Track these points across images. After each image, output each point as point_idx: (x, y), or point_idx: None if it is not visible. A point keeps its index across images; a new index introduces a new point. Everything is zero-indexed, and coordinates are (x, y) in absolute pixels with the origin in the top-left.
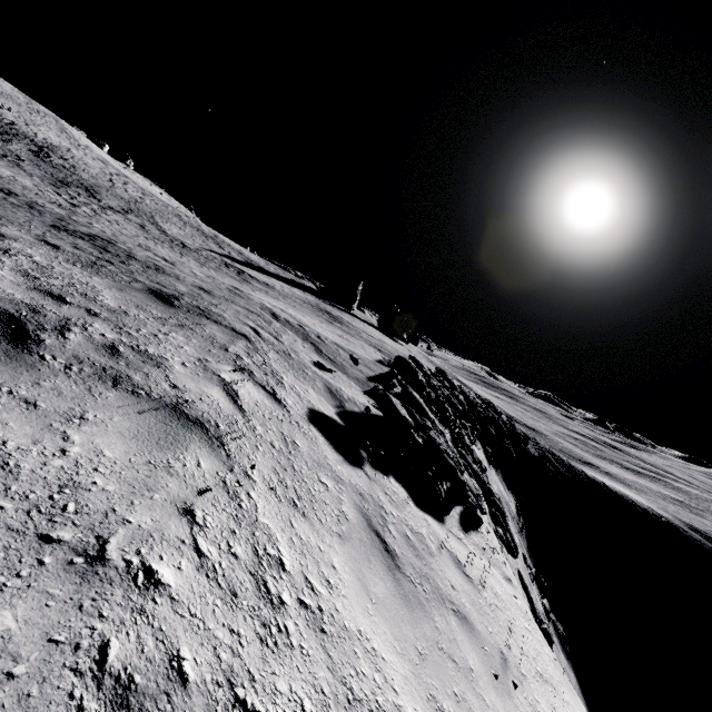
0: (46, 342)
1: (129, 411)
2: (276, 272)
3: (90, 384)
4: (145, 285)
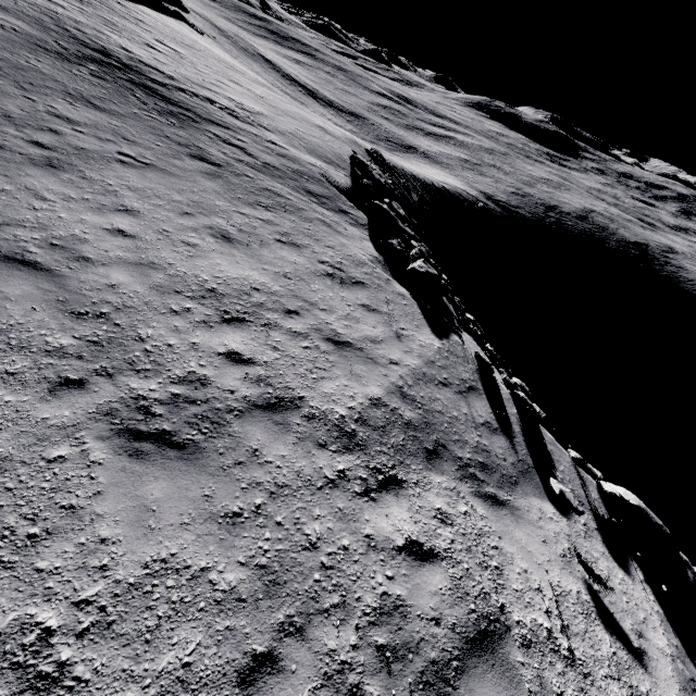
0: None
1: None
2: None
3: None
4: None
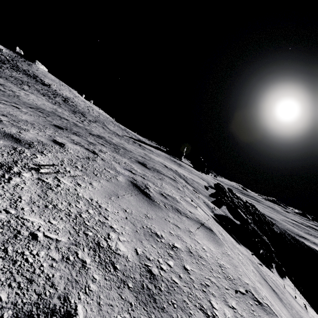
0: (150, 194)
1: (195, 226)
2: (149, 143)
3: (176, 214)
4: (134, 159)
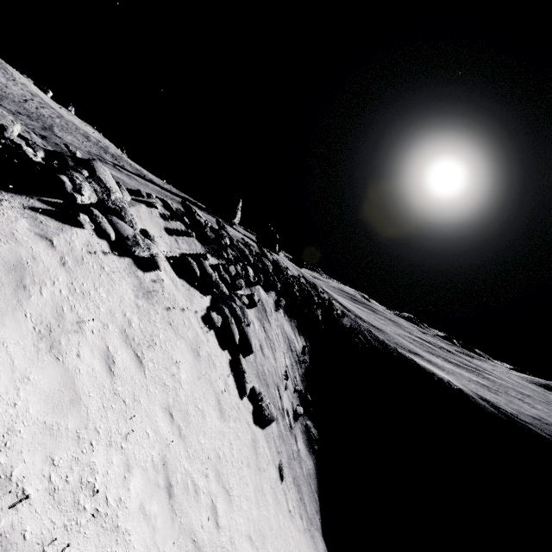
0: None
1: None
2: (169, 188)
3: None
4: None
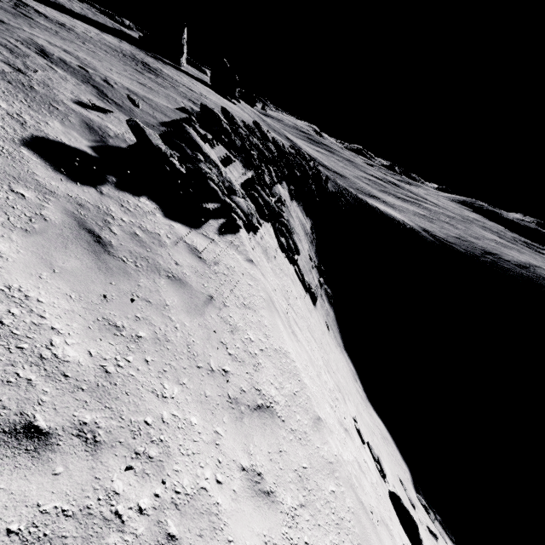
0: None
1: None
2: (83, 12)
3: None
4: None
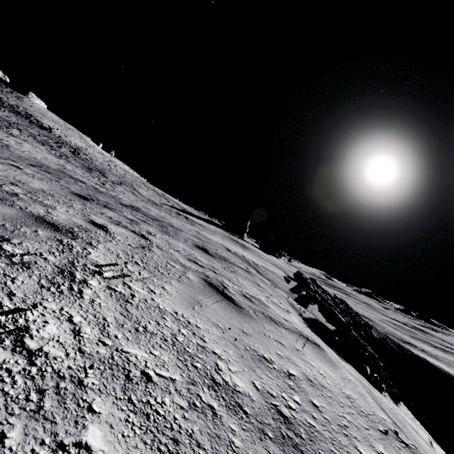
0: (233, 298)
1: (299, 341)
2: (198, 214)
3: (272, 325)
4: (190, 242)
